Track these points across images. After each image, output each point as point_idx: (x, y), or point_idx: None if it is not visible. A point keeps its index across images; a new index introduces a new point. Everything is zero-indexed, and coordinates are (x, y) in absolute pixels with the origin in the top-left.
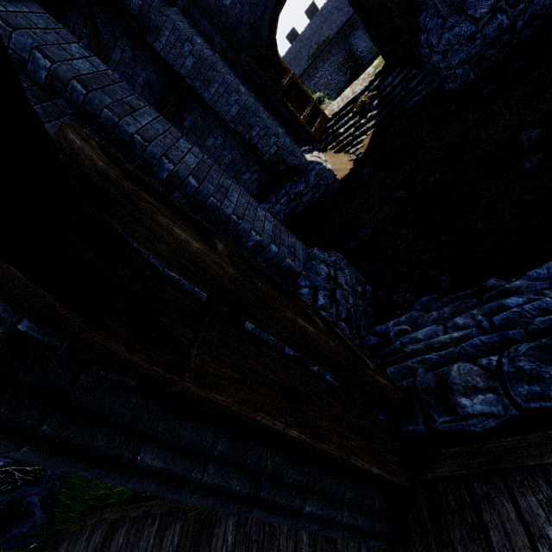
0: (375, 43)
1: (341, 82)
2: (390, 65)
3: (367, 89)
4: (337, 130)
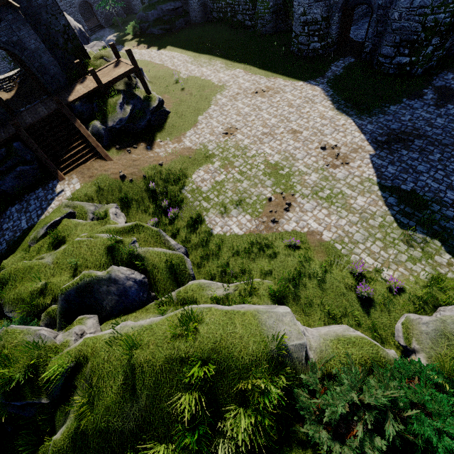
0: (14, 61)
1: (7, 67)
2: (23, 70)
3: (15, 75)
4: (3, 86)
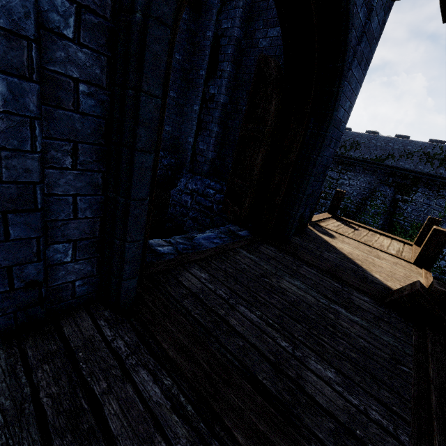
0: None
1: None
2: None
3: None
4: None
